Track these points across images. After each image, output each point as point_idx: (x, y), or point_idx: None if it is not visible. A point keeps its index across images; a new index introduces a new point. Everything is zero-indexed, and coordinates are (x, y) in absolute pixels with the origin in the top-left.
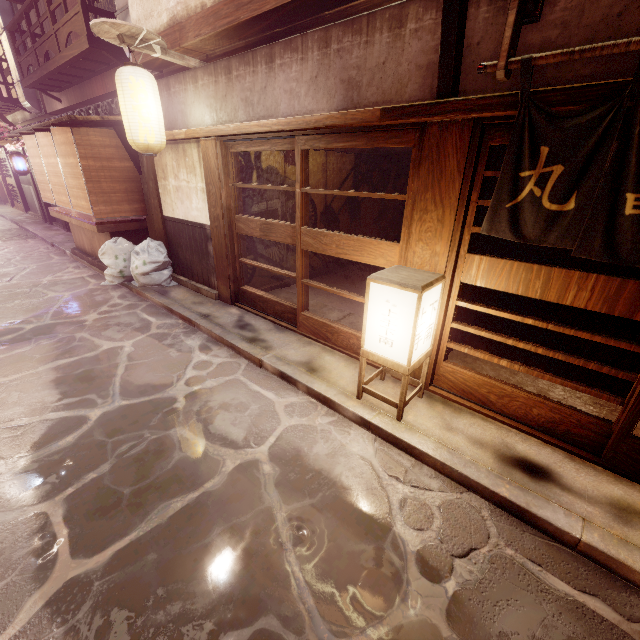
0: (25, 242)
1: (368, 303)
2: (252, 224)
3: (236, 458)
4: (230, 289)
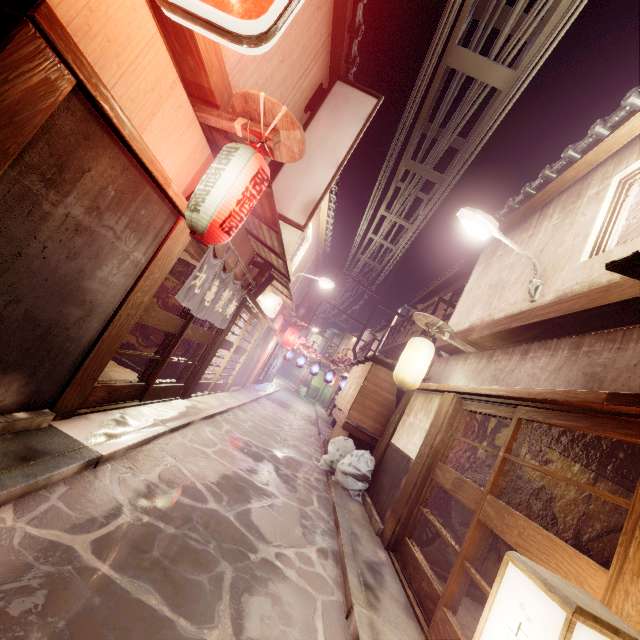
0: (309, 424)
1: (496, 595)
2: (448, 474)
3: (224, 639)
4: (394, 530)
